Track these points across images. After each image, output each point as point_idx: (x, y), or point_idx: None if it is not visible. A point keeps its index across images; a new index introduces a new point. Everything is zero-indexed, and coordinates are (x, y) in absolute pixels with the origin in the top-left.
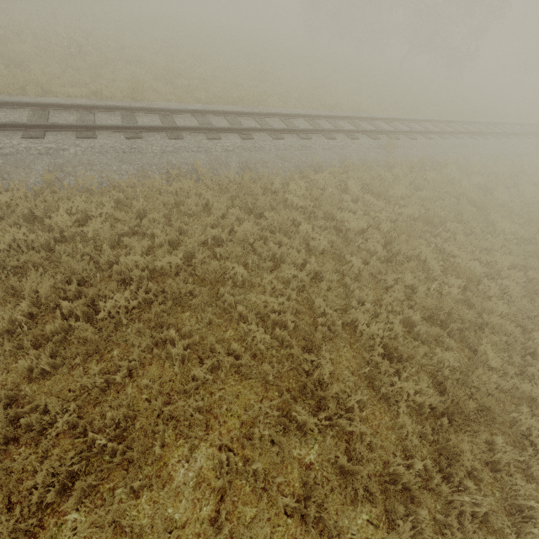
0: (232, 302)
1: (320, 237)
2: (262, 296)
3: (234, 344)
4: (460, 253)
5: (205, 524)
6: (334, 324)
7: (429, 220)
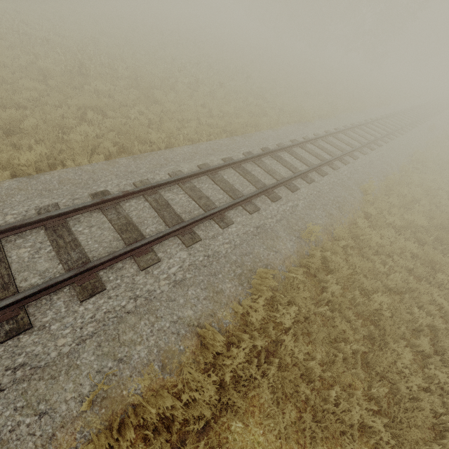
0: None
1: None
2: None
3: None
4: None
5: None
6: None
7: None
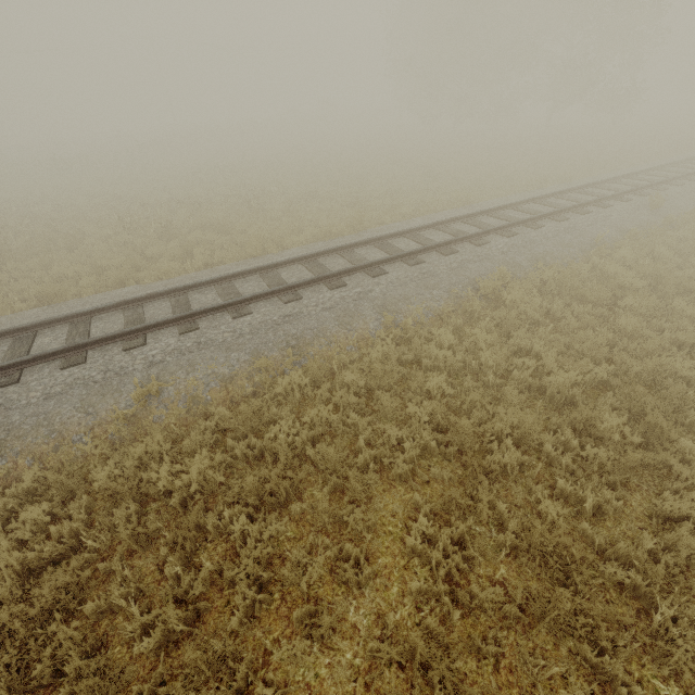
0: None
1: None
2: None
3: None
4: None
5: None
6: None
7: None
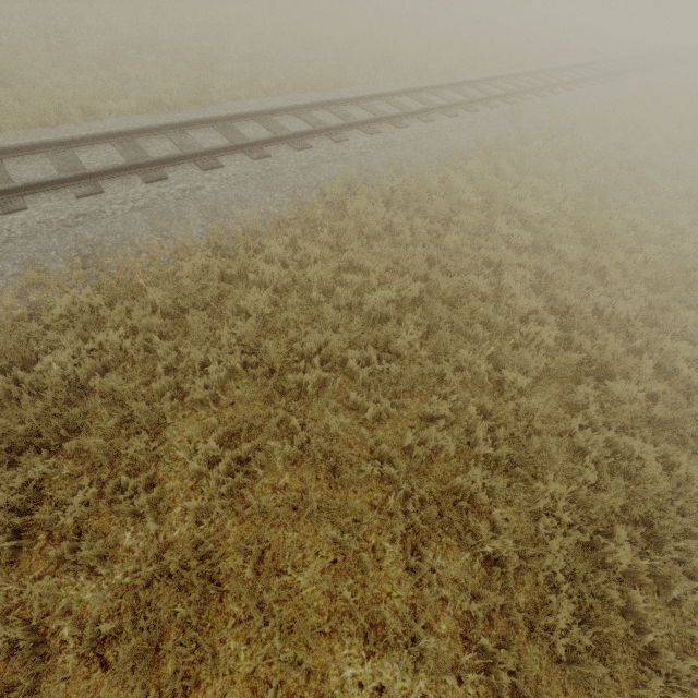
0: (489, 315)
1: (520, 233)
2: (523, 299)
3: (521, 349)
4: (642, 220)
5: (589, 488)
6: (580, 313)
7: (595, 192)
